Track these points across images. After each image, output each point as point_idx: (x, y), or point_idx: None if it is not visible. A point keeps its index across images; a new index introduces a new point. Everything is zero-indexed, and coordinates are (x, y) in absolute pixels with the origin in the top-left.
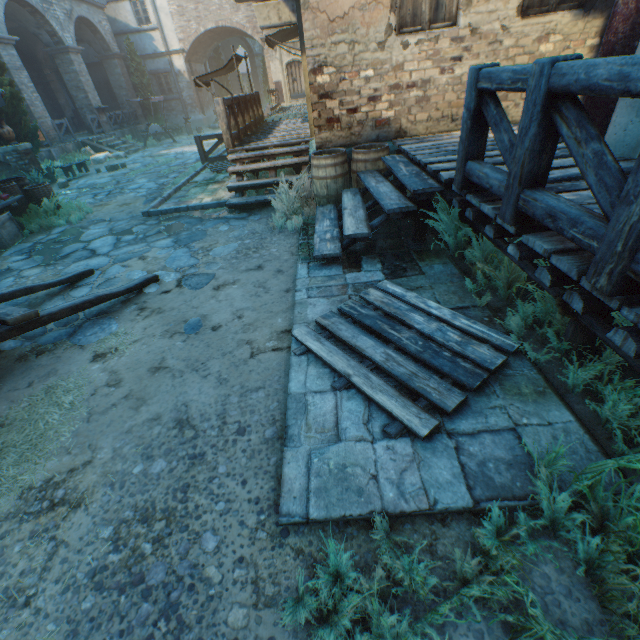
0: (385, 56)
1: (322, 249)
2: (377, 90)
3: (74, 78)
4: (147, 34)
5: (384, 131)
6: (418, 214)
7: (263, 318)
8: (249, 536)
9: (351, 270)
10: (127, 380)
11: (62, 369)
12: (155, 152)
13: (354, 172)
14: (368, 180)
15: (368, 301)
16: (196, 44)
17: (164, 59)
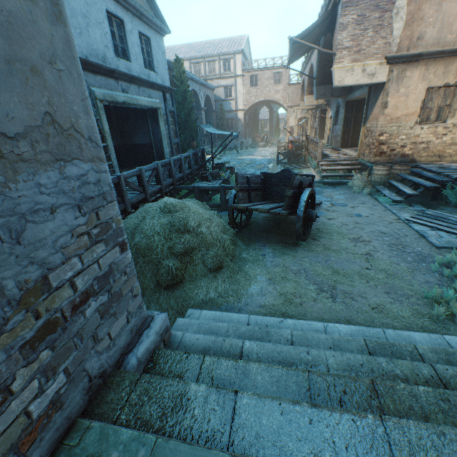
0: (411, 132)
1: (395, 198)
2: (405, 143)
3: (199, 121)
4: (228, 102)
5: (404, 159)
6: (437, 189)
7: (383, 216)
8: (428, 249)
9: (409, 206)
10: (349, 224)
11: (319, 221)
12: (234, 157)
13: (393, 173)
14: (406, 176)
15: (426, 214)
16: (251, 107)
17: (233, 113)
